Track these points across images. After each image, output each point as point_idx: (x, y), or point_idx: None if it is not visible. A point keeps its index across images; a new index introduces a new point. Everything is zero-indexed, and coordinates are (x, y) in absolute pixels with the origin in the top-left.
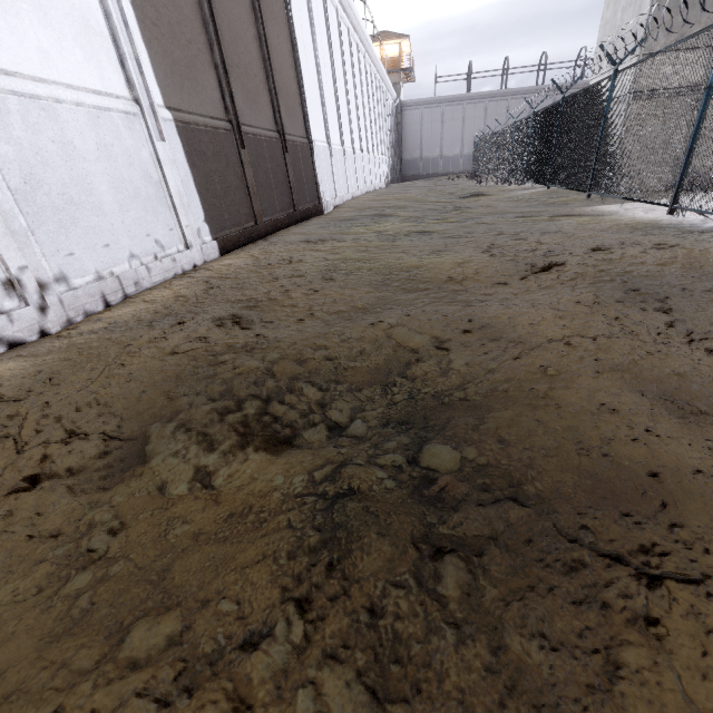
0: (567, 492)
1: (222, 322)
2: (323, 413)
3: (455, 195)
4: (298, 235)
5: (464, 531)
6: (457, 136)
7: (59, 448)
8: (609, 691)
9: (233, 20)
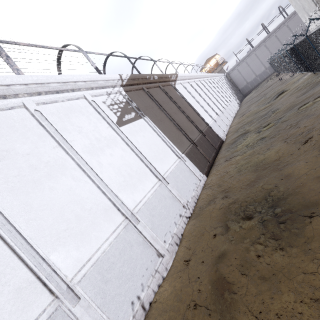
0: (299, 209)
1: (223, 198)
2: (255, 210)
3: (271, 98)
4: (222, 159)
5: (282, 219)
6: (258, 64)
7: (214, 230)
8: (304, 230)
9: (180, 120)
